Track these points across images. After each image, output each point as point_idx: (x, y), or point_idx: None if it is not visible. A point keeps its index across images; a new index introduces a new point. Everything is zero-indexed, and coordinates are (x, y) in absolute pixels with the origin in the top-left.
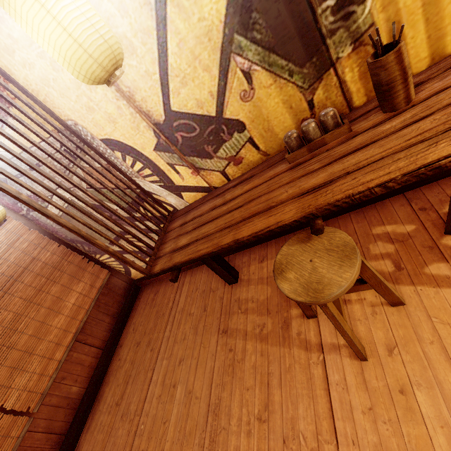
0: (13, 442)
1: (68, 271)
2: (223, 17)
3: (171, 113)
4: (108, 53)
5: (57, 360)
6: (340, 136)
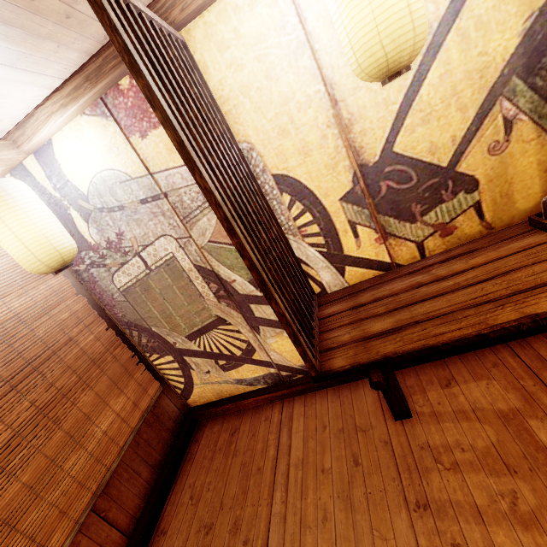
0: None
1: (109, 372)
2: (508, 57)
3: (389, 155)
4: (424, 37)
5: None
6: None
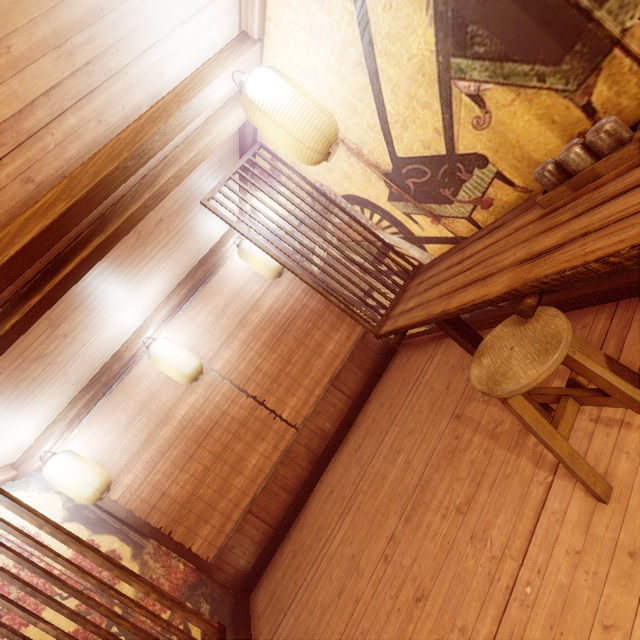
0: (286, 443)
1: (328, 320)
2: (434, 46)
3: (398, 161)
4: (321, 140)
5: (316, 396)
6: (624, 162)
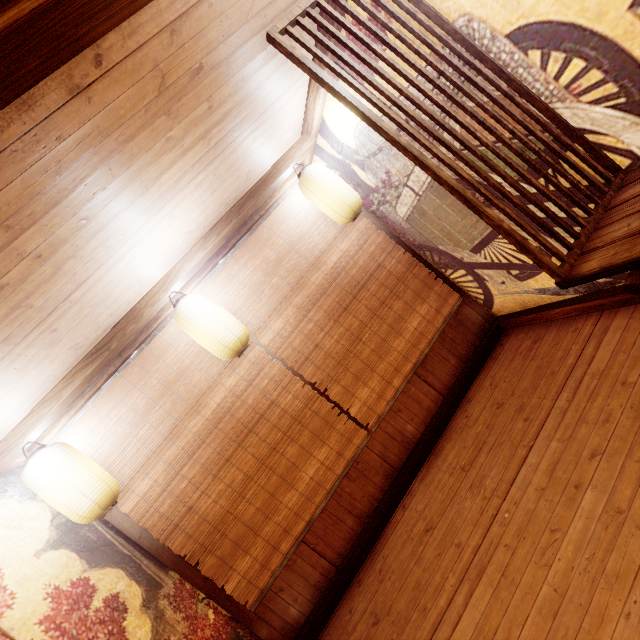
0: (354, 449)
1: (411, 286)
2: None
3: None
4: None
5: (394, 387)
6: None
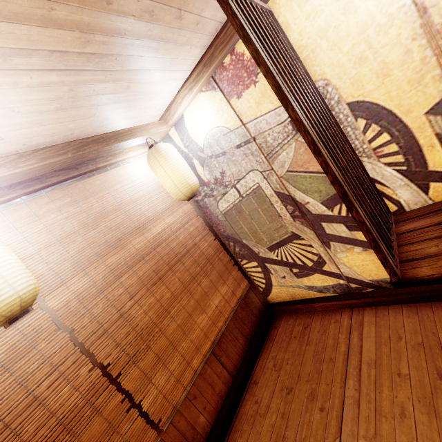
0: None
1: (217, 268)
2: None
3: None
4: None
5: (193, 368)
6: None
